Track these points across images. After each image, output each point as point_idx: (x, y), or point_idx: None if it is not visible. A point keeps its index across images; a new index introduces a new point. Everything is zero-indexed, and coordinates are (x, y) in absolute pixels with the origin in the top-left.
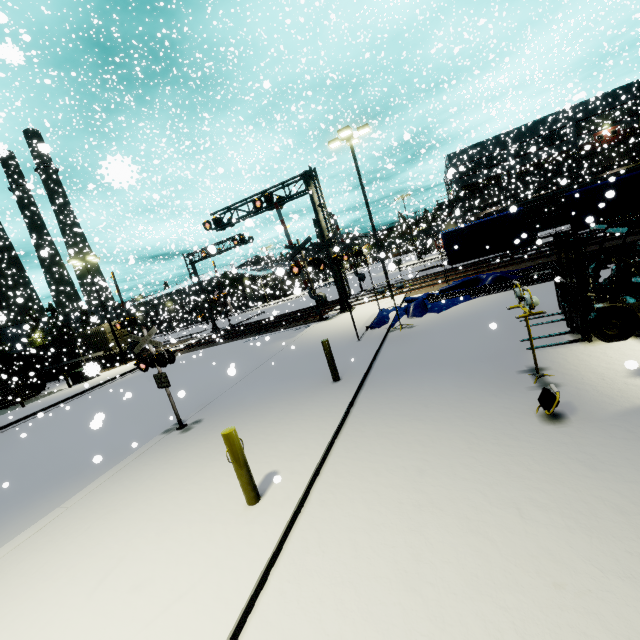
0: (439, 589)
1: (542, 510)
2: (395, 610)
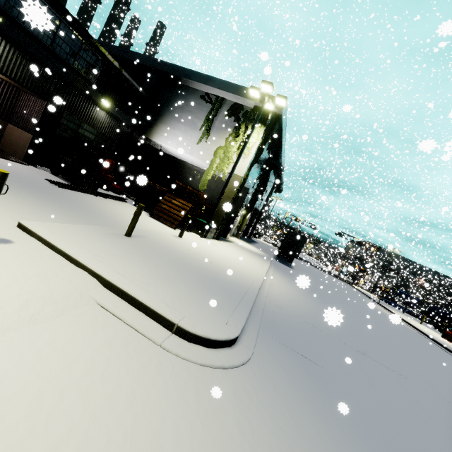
0: None
1: None
2: None
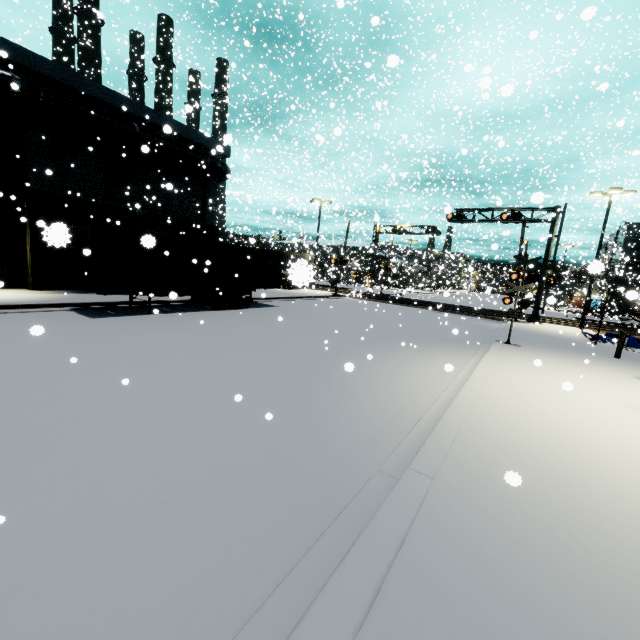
0: None
1: None
2: None
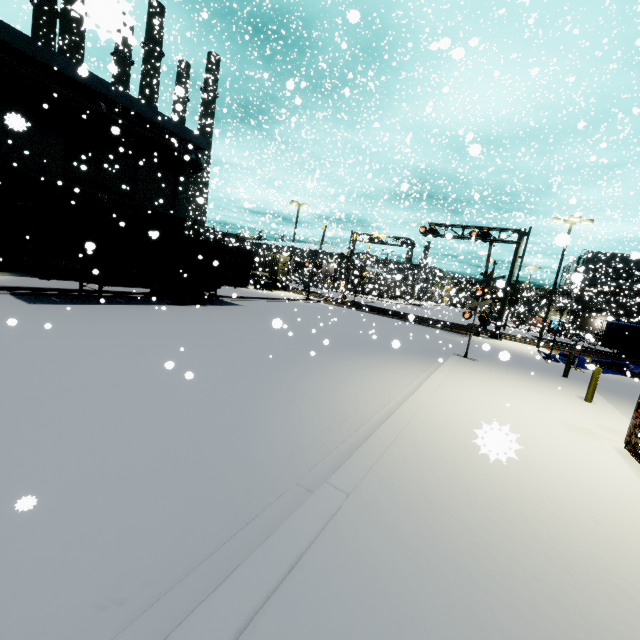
0: None
1: None
2: None
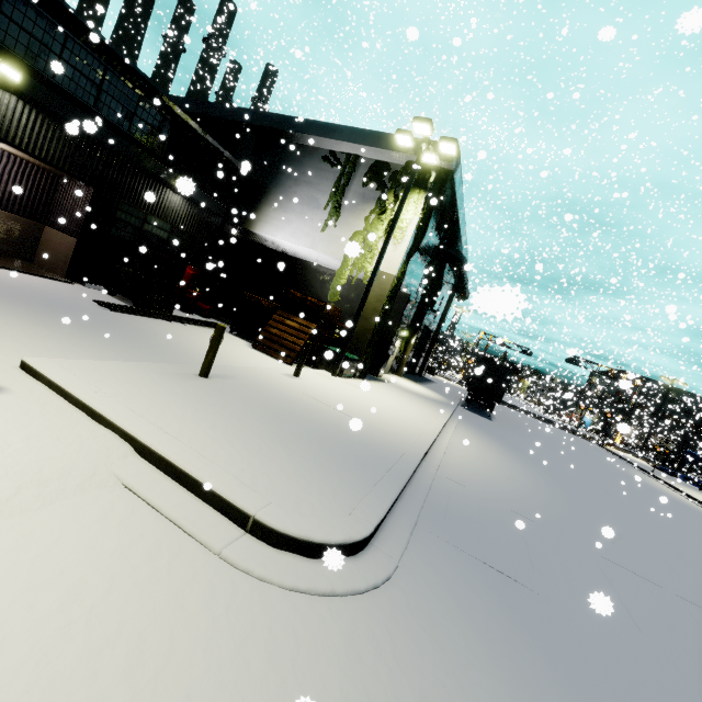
0: None
1: None
2: None
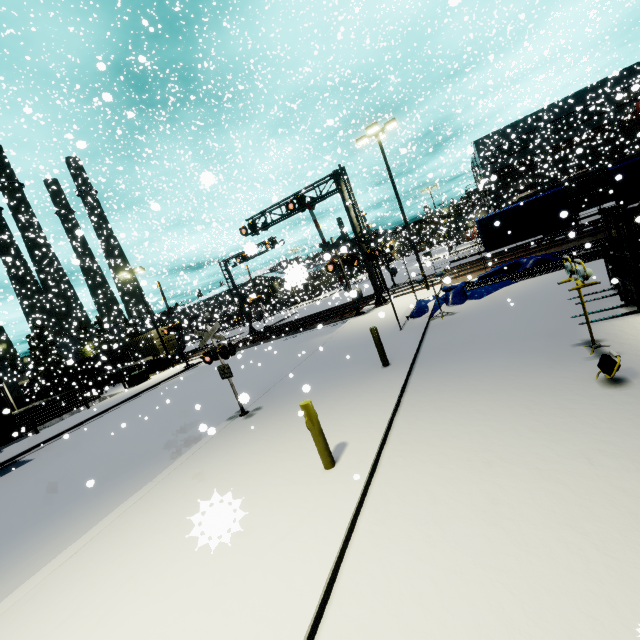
0: (519, 522)
1: (611, 458)
2: (480, 539)
